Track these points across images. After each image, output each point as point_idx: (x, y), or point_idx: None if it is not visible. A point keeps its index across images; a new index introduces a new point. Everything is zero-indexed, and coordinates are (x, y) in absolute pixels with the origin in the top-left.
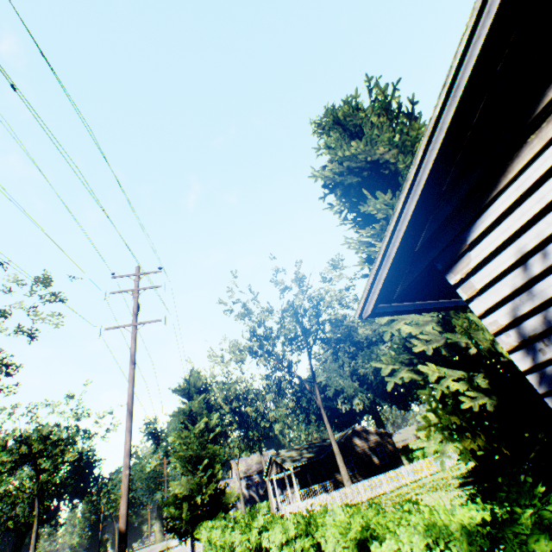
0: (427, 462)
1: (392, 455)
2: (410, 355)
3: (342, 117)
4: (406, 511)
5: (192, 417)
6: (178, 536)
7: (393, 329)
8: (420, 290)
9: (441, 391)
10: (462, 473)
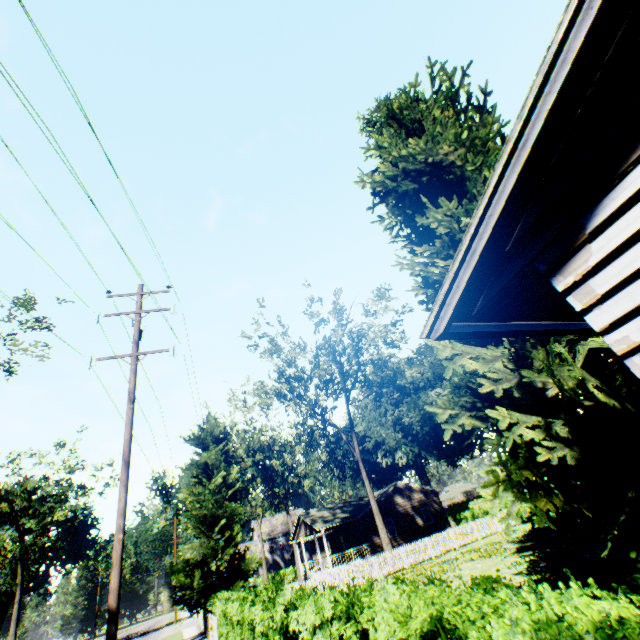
0: (478, 524)
1: (437, 516)
2: (473, 398)
3: (398, 110)
4: (483, 592)
5: (208, 470)
6: (188, 607)
7: (456, 365)
8: (507, 305)
9: (512, 440)
10: (519, 537)
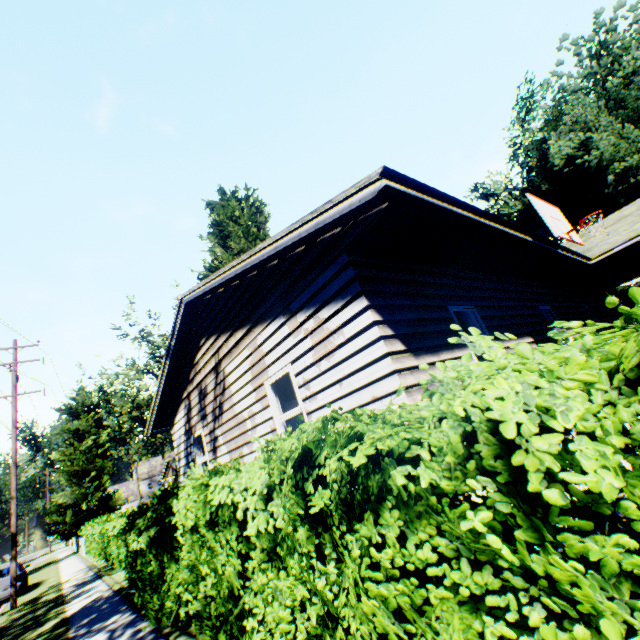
0: None
1: None
2: None
3: (220, 221)
4: None
5: (80, 434)
6: (62, 537)
7: None
8: None
9: None
10: None
